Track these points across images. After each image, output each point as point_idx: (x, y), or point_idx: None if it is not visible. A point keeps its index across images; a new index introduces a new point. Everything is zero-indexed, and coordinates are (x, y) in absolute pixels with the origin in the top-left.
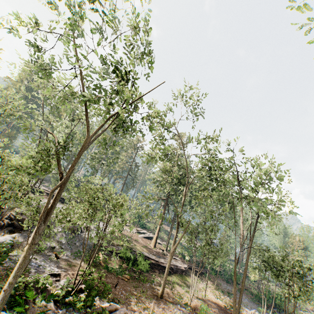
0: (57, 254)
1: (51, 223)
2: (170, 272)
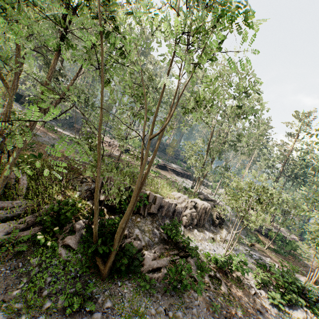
0: (251, 244)
1: None
2: None
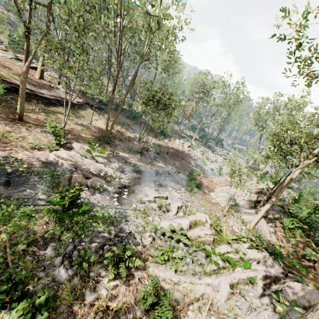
0: None
1: None
2: (56, 104)
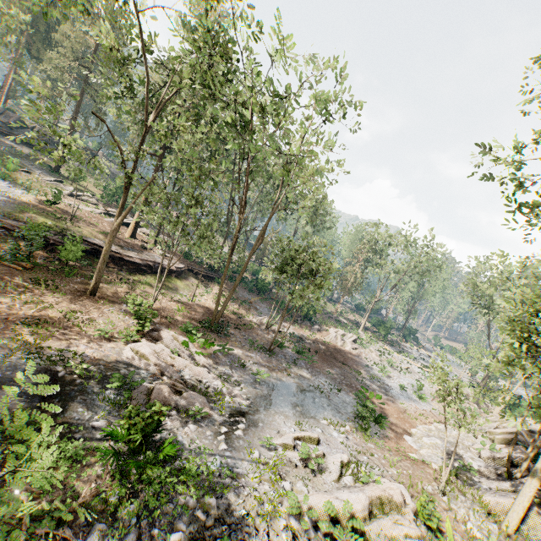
0: None
1: None
2: (147, 271)
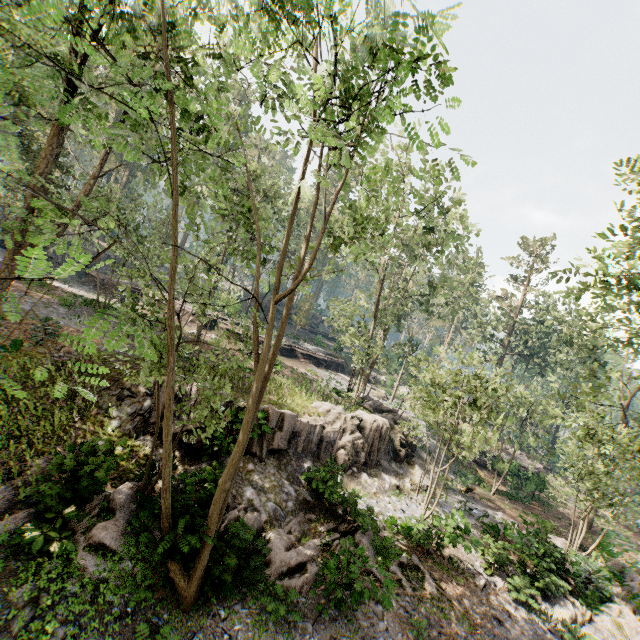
0: (468, 488)
1: None
2: None
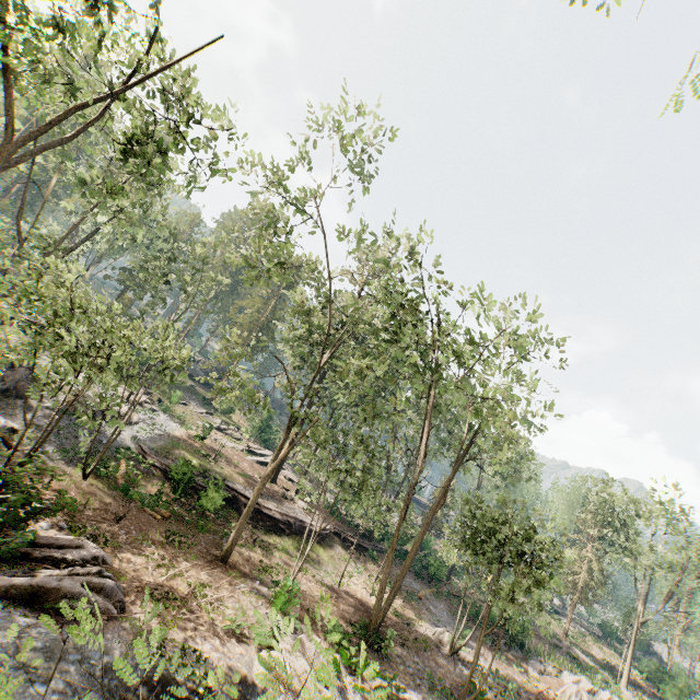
0: (10, 440)
1: (24, 386)
2: (285, 531)
